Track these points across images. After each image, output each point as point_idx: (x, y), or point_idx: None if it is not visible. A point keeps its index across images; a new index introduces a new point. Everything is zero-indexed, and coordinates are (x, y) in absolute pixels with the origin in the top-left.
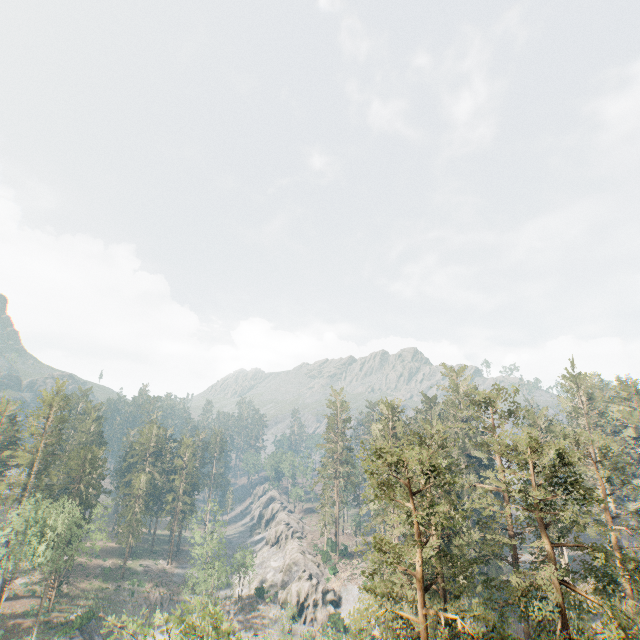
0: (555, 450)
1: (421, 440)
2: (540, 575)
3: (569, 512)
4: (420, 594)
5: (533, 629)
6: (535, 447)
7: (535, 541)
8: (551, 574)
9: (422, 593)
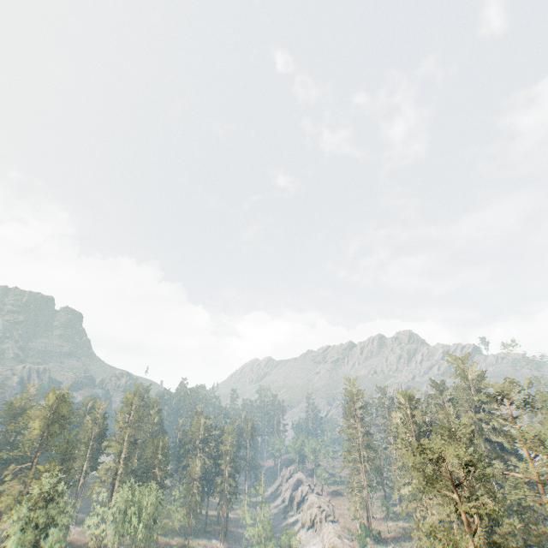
0: None
1: (450, 433)
2: None
3: None
4: None
5: None
6: None
7: None
8: None
9: None
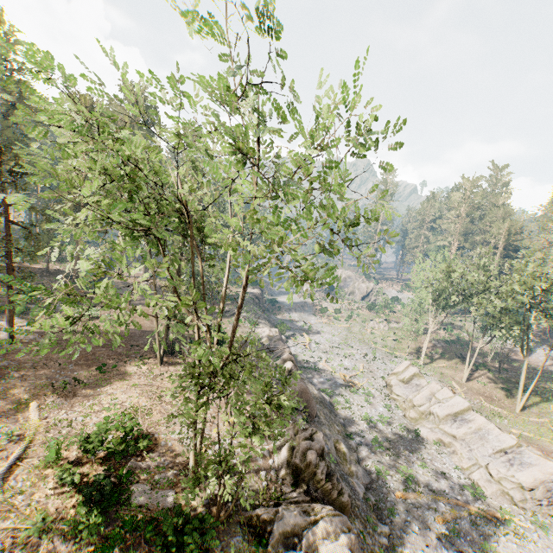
0: None
1: None
2: None
3: None
4: None
5: None
6: None
7: None
8: None
9: None
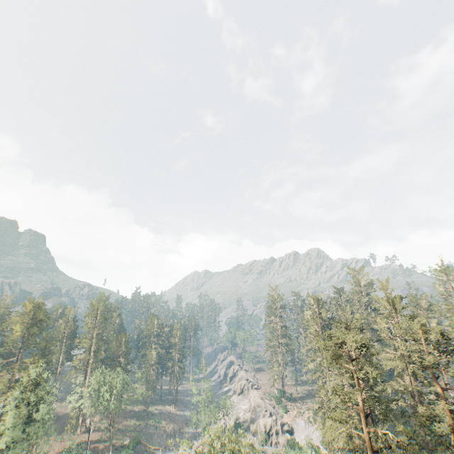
0: (437, 331)
1: (348, 325)
2: (436, 407)
3: (451, 369)
4: (363, 420)
5: (434, 441)
6: (424, 329)
7: (430, 387)
8: (443, 407)
9: (364, 419)
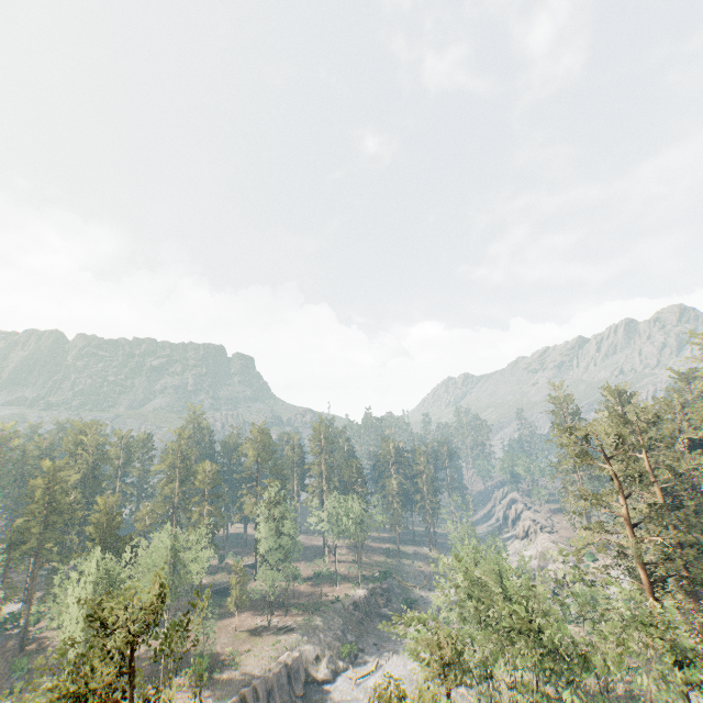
0: None
1: (627, 418)
2: None
3: None
4: (630, 528)
5: None
6: None
7: None
8: None
9: (631, 527)
